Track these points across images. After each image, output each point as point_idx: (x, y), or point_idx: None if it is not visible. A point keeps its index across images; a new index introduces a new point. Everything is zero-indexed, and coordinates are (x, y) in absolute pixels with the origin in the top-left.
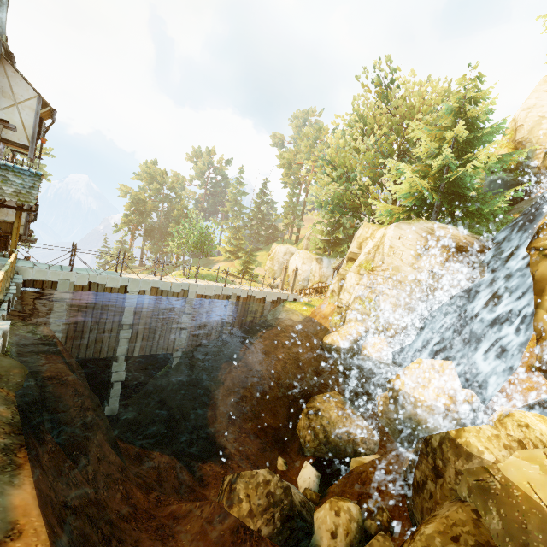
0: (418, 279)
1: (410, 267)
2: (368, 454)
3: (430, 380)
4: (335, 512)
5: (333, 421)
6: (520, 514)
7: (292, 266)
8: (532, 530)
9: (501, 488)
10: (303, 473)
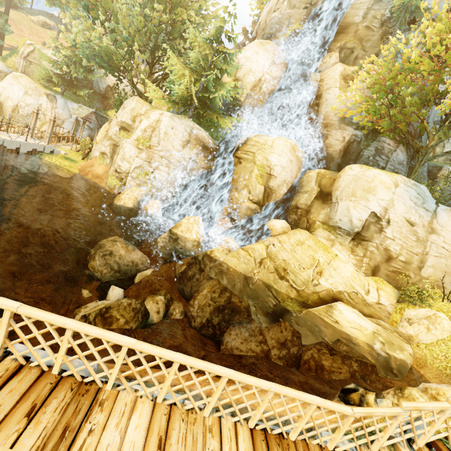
0: (182, 163)
1: (178, 153)
2: (145, 269)
3: (193, 228)
4: (156, 303)
5: (123, 257)
6: (233, 276)
7: (8, 92)
8: (236, 279)
9: (227, 269)
10: (114, 292)
